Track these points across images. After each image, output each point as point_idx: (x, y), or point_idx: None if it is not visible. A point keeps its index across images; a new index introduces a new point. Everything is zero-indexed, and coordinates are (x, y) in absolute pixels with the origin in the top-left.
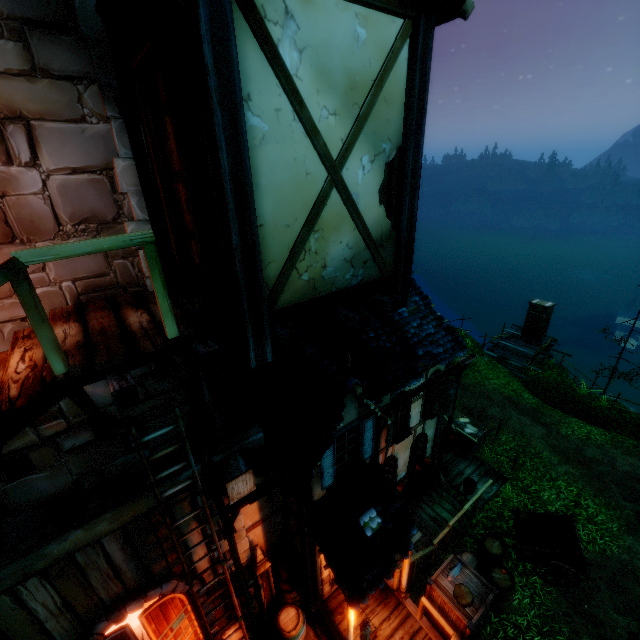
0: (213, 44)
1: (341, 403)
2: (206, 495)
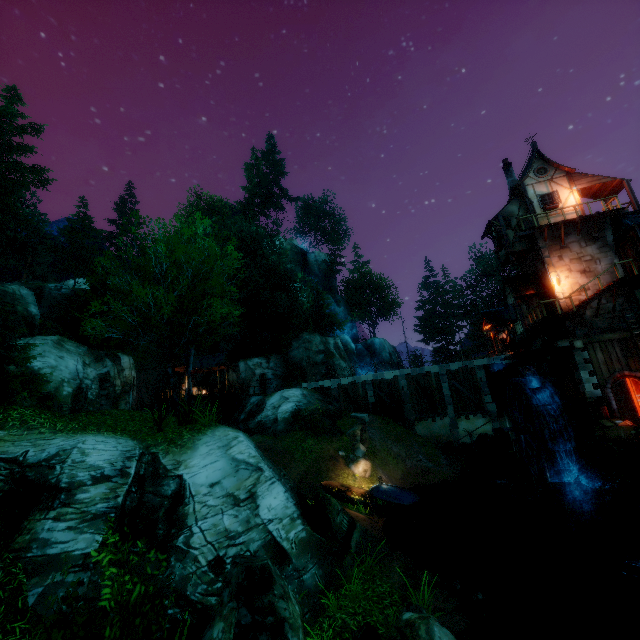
0: (639, 236)
1: None
2: None
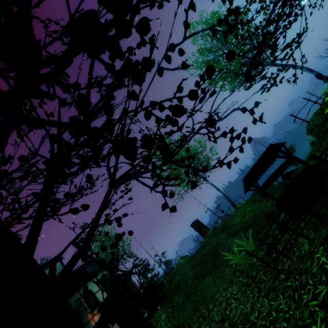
0: None
1: None
2: None
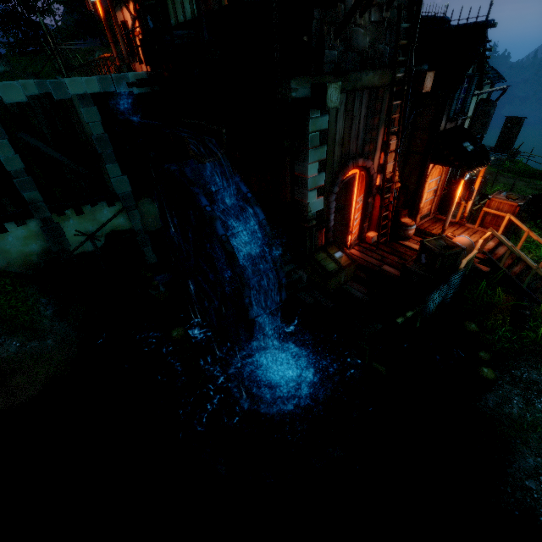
0: None
1: (483, 36)
2: (400, 98)
